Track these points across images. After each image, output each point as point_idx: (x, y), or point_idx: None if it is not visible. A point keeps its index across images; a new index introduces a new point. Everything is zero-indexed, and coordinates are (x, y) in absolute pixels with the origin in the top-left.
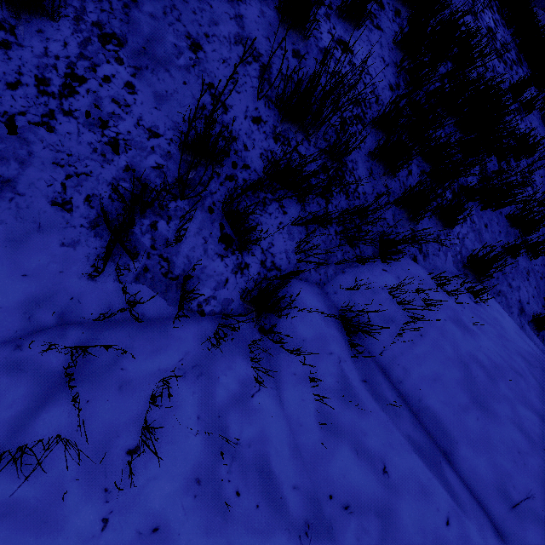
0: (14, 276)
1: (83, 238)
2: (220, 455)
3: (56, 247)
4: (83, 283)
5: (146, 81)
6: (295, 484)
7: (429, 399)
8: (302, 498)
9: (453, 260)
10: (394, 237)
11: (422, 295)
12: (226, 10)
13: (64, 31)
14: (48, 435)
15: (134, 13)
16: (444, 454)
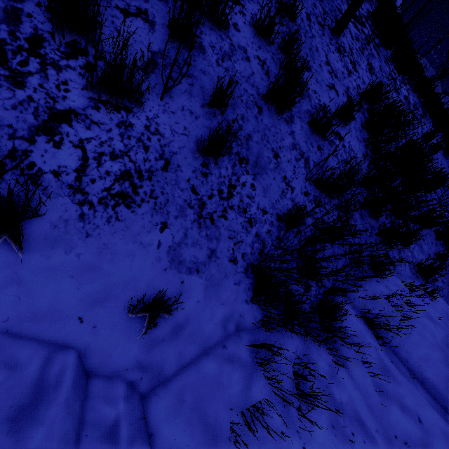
0: (218, 305)
1: (242, 279)
2: (336, 410)
3: (232, 286)
4: (243, 305)
5: (258, 181)
6: (376, 428)
7: (427, 373)
8: (382, 437)
9: (409, 267)
10: (382, 260)
11: (404, 298)
12: (286, 130)
13: (225, 161)
14: (260, 400)
15: (250, 143)
16: (444, 409)
